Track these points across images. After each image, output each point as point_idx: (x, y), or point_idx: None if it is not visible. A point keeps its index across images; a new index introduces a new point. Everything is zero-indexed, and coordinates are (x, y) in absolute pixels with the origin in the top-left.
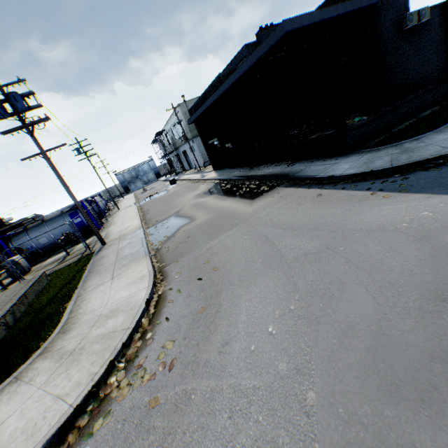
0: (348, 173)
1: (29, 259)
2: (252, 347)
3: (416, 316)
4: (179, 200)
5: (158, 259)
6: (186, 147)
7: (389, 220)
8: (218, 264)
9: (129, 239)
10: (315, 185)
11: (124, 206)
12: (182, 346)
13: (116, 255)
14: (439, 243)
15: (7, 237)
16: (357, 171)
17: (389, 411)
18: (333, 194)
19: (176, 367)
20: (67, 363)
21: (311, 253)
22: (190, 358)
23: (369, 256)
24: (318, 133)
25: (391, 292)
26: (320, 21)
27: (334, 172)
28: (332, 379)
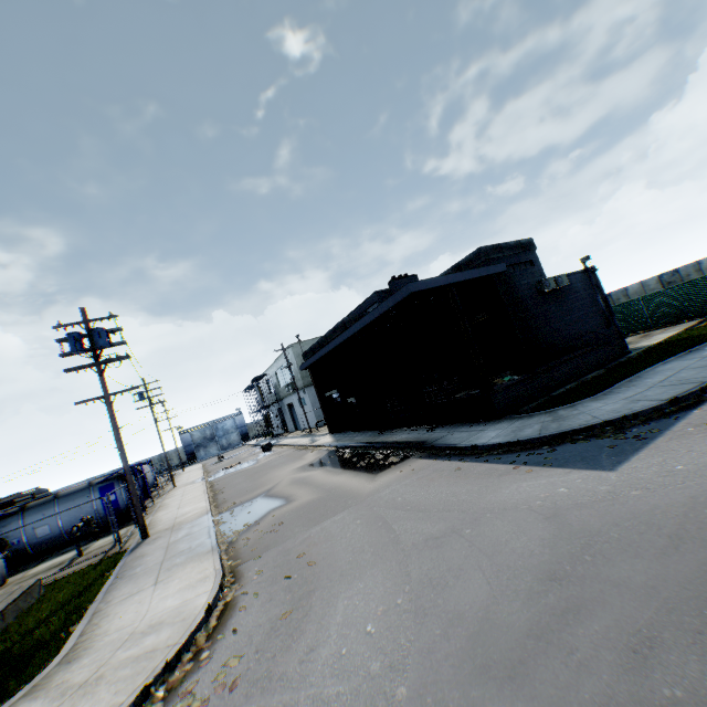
0: (493, 443)
1: (8, 561)
2: (343, 649)
3: (525, 596)
4: (273, 474)
5: (231, 555)
6: (294, 398)
7: (525, 497)
8: (316, 557)
9: (189, 529)
10: (455, 456)
11: (185, 481)
12: (251, 661)
13: (165, 552)
14: (566, 521)
15: None
16: (503, 440)
17: (476, 691)
18: (474, 467)
19: (239, 685)
20: (74, 698)
21: (434, 537)
22: (260, 673)
23: (495, 538)
24: (464, 391)
25: (508, 574)
26: (447, 284)
27: (478, 441)
28: (427, 670)
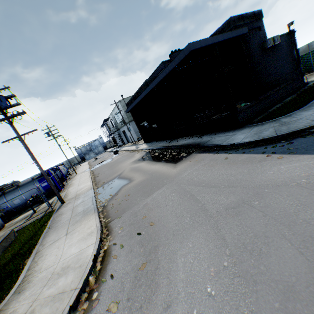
0: (245, 141)
1: (3, 217)
2: (194, 311)
3: None
4: (121, 165)
5: (104, 215)
6: (125, 128)
7: (289, 176)
8: (154, 219)
9: (83, 198)
10: (221, 150)
11: (81, 171)
12: (126, 309)
13: (71, 212)
14: None
15: None
16: (251, 139)
17: None
18: (237, 157)
19: None
20: None
21: (231, 207)
22: None
23: (283, 209)
24: (216, 115)
25: None
26: (212, 43)
27: (234, 141)
28: None
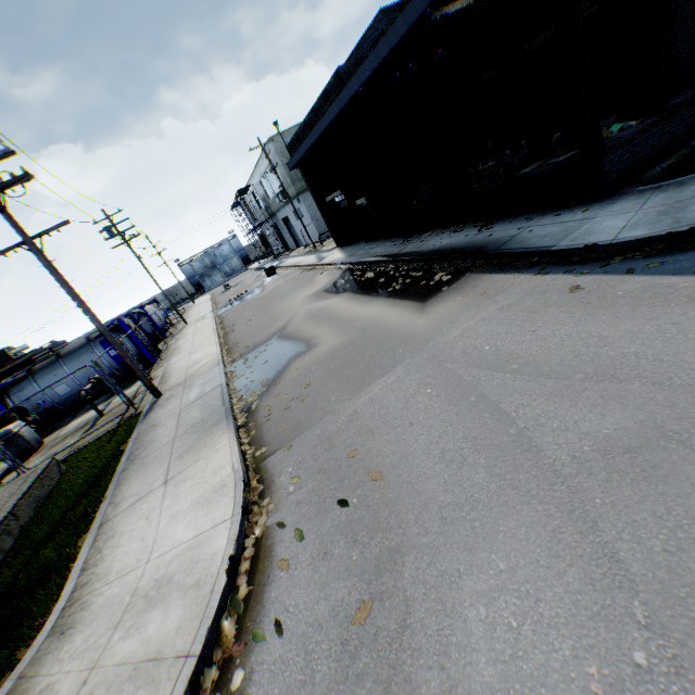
0: (633, 238)
1: (39, 424)
2: None
3: None
4: (284, 305)
5: (252, 436)
6: (288, 211)
7: None
8: (380, 463)
9: (200, 387)
10: (553, 266)
11: (195, 317)
12: None
13: (176, 424)
14: None
15: (1, 389)
16: (652, 231)
17: None
18: (609, 285)
19: None
20: None
21: (621, 448)
22: None
23: None
24: (532, 163)
25: None
26: None
27: (593, 237)
28: None
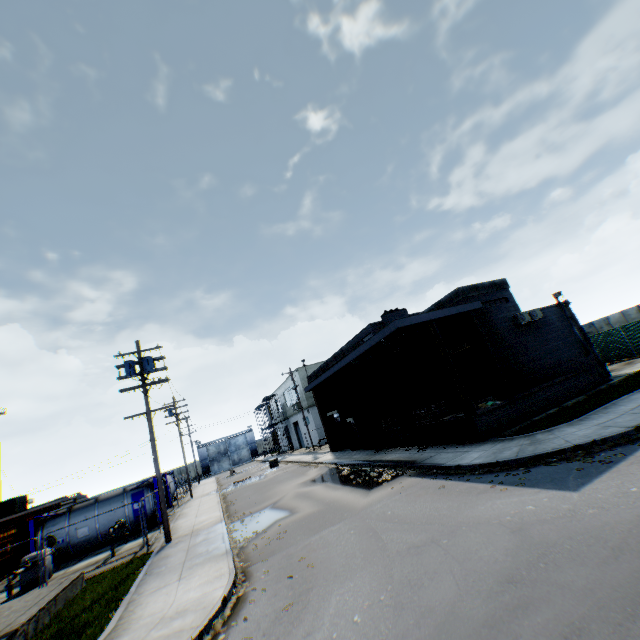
0: (475, 463)
1: (54, 558)
2: (334, 634)
3: (485, 594)
4: (279, 488)
5: (242, 557)
6: (299, 417)
7: (497, 512)
8: (315, 560)
9: (206, 534)
10: (441, 475)
11: (201, 493)
12: None
13: (186, 553)
14: (528, 534)
15: (42, 519)
16: (483, 460)
17: None
18: (456, 485)
19: None
20: None
21: (416, 545)
22: None
23: (467, 547)
24: (451, 414)
25: (473, 577)
26: (428, 320)
27: (461, 461)
28: None
